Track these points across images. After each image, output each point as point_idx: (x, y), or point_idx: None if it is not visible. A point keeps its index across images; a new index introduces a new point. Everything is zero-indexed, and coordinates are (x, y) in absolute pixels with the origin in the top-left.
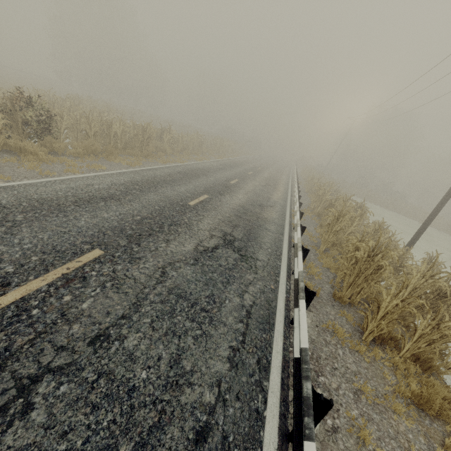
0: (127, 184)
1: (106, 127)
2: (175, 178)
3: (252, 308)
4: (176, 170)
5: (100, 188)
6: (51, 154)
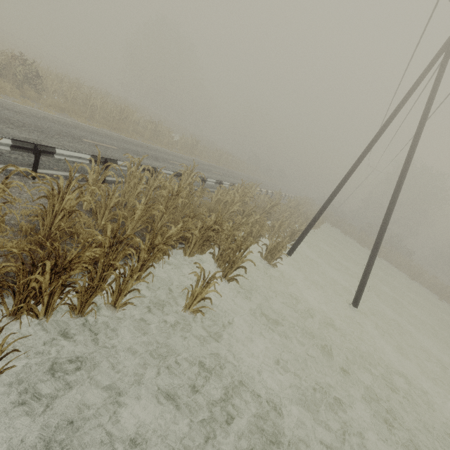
0: (49, 118)
1: (85, 98)
2: (109, 137)
3: (8, 157)
4: (125, 139)
5: (19, 109)
6: (23, 97)
